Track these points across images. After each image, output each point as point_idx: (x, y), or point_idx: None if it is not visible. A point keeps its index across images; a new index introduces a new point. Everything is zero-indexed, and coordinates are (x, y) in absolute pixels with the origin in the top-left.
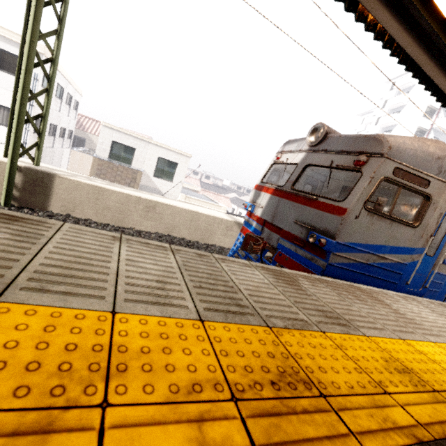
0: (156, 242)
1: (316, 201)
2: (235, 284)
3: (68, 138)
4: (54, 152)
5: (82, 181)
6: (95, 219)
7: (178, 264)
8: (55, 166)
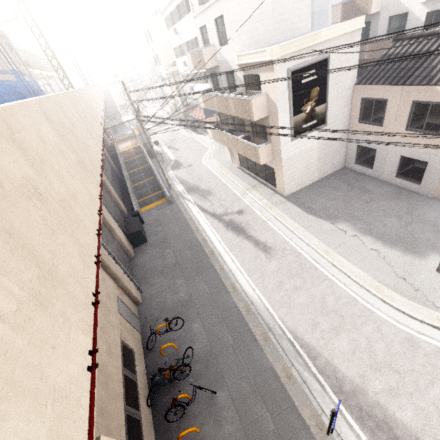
0: None
1: None
2: None
3: None
4: None
5: None
6: None
7: None
8: None
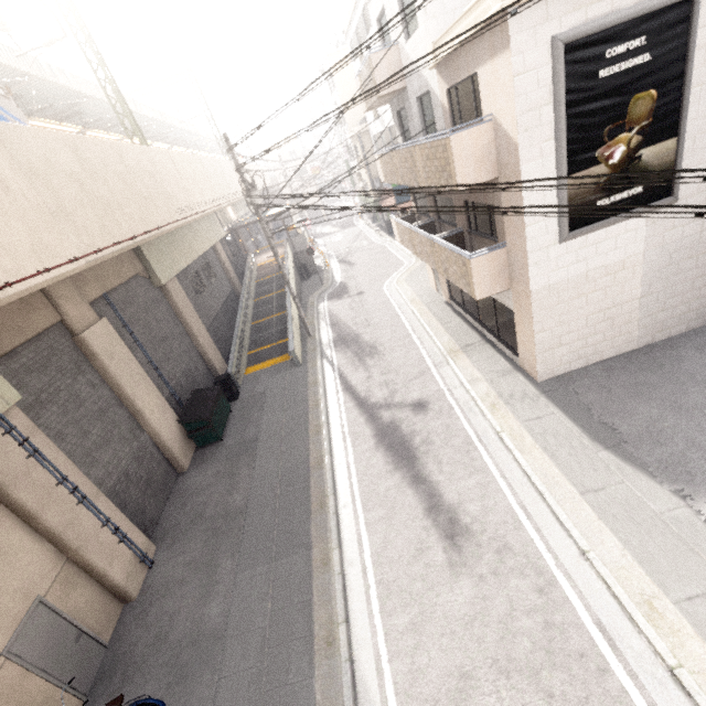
0: None
1: None
2: None
3: None
4: None
5: None
6: None
7: None
8: None
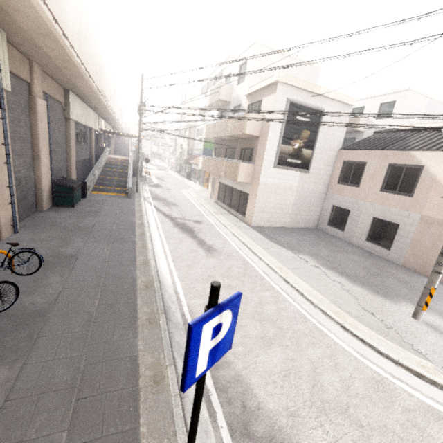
0: None
1: None
2: None
3: None
4: None
5: None
6: None
7: None
8: None
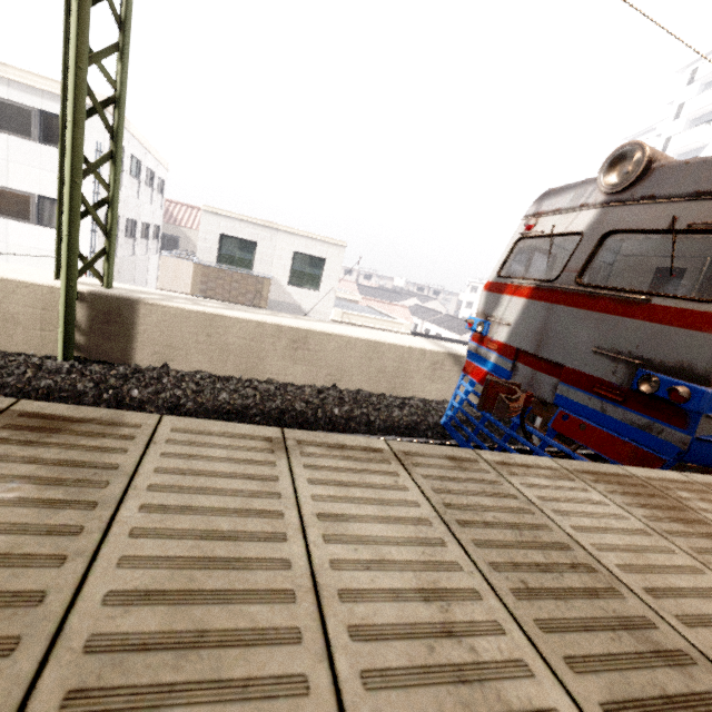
0: (356, 437)
1: (647, 305)
2: (589, 553)
3: (154, 238)
4: (135, 262)
5: (183, 307)
6: (210, 370)
7: (433, 504)
8: (139, 283)
